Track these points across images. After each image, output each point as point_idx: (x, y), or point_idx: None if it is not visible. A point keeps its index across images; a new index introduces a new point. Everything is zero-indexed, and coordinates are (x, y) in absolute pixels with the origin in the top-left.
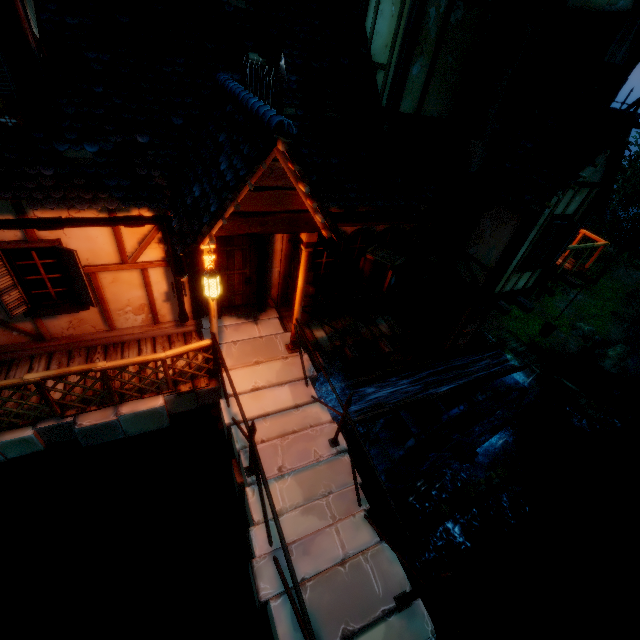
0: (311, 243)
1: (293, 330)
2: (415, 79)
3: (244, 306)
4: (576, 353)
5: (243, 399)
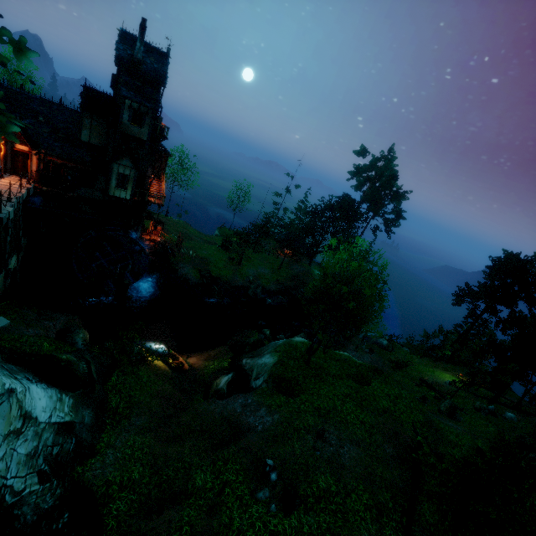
0: (31, 152)
1: (29, 177)
2: (86, 134)
3: (22, 175)
4: (239, 285)
5: (4, 183)
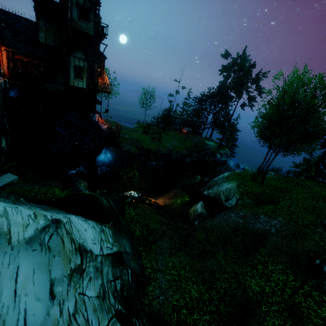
0: (1, 48)
1: (2, 71)
2: (42, 36)
3: None
4: (164, 153)
5: None
